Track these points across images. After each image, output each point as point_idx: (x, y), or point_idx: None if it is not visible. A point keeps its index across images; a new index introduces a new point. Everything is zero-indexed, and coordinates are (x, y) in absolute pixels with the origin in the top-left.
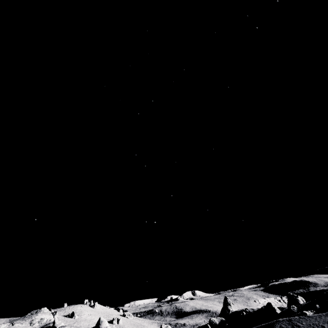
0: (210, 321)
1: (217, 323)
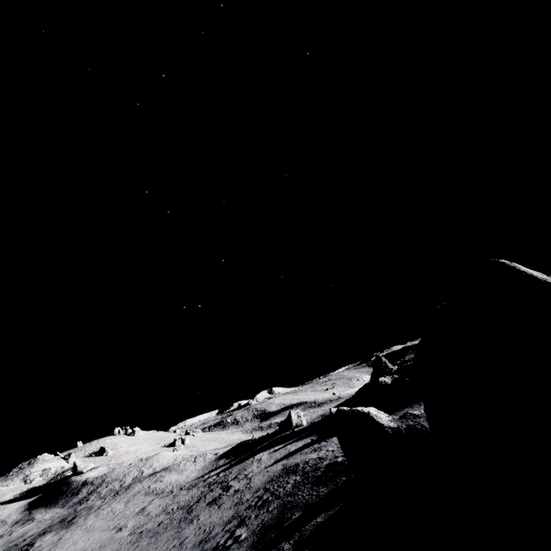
0: (380, 382)
1: (389, 382)
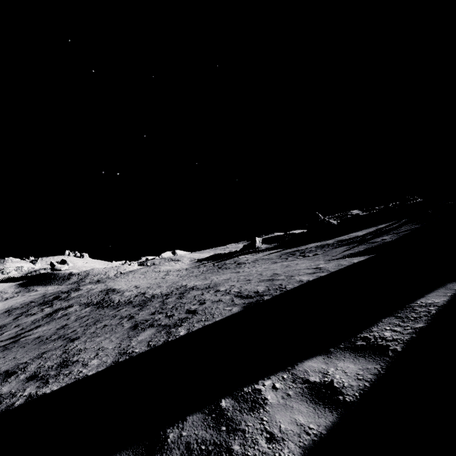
0: (330, 222)
1: (336, 223)
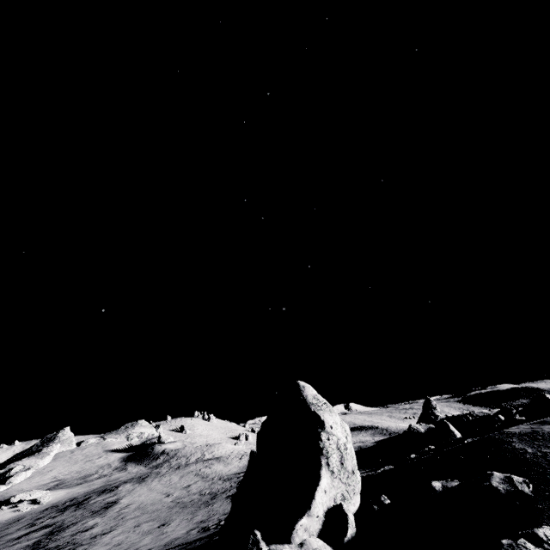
0: (411, 429)
1: (422, 431)
